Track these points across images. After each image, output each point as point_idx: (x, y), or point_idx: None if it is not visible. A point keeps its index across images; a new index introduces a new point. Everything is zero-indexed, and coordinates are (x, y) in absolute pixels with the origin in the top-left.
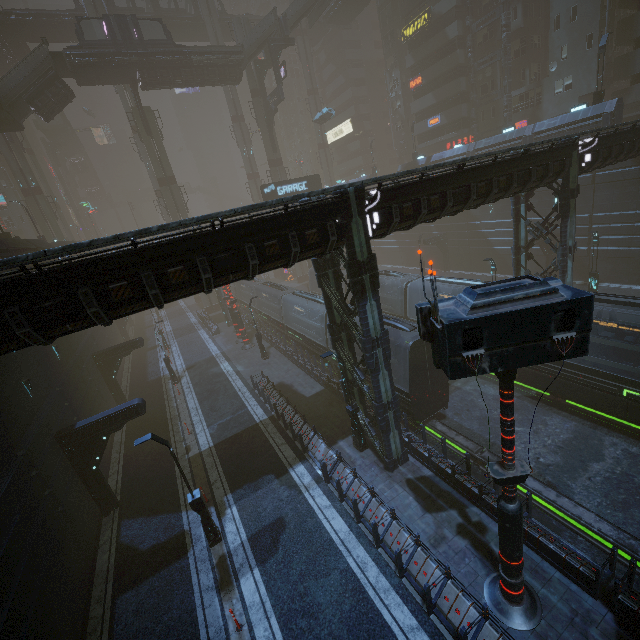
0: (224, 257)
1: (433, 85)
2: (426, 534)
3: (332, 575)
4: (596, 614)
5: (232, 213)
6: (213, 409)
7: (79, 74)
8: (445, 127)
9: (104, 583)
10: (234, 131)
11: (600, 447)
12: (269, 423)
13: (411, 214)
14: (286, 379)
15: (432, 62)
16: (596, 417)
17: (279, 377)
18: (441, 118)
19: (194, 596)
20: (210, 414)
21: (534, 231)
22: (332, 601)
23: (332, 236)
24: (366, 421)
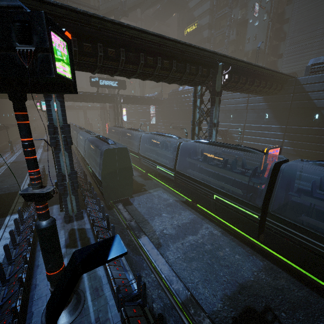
0: None
1: None
2: None
3: None
4: (110, 322)
5: None
6: (2, 181)
7: None
8: None
9: None
10: None
11: (199, 228)
12: None
13: (94, 54)
14: None
15: None
16: (207, 214)
17: None
18: None
19: None
20: None
21: (200, 112)
22: None
23: None
24: None
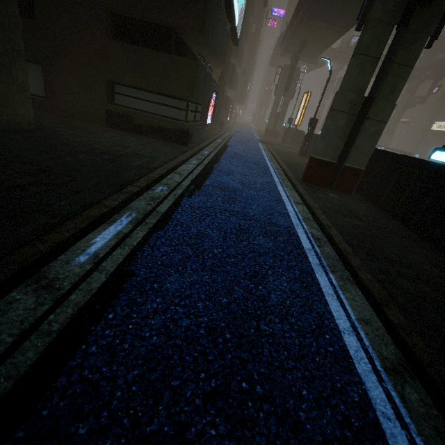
0: None
1: None
2: None
3: None
4: None
5: None
6: None
7: (333, 58)
8: None
9: None
10: None
11: None
12: None
13: None
14: None
15: None
16: None
17: None
18: None
19: None
20: None
21: None
22: None
23: None
24: None
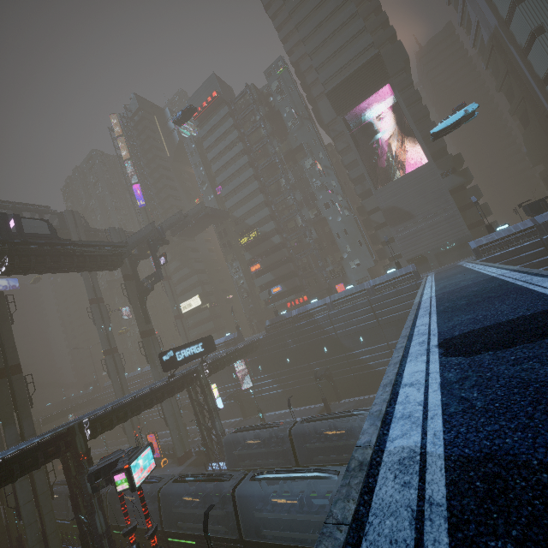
0: None
1: (269, 268)
2: None
3: None
4: None
5: None
6: None
7: None
8: (286, 292)
9: None
10: (91, 311)
11: None
12: None
13: None
14: None
15: (265, 256)
16: None
17: None
18: (282, 287)
19: None
20: None
21: None
22: None
23: None
24: None
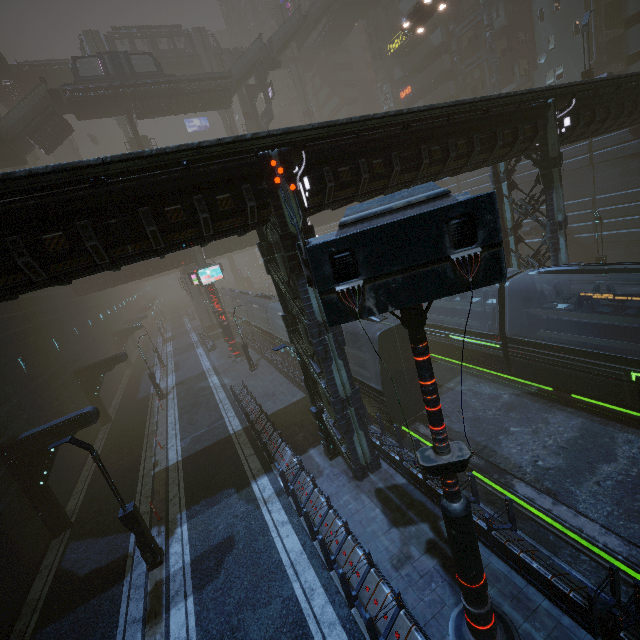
0: (114, 223)
1: (423, 93)
2: (389, 553)
3: (272, 604)
4: None
5: (99, 162)
6: (191, 422)
7: (77, 109)
8: None
9: (30, 614)
10: None
11: (612, 445)
12: (242, 434)
13: (352, 181)
14: (269, 389)
15: (420, 71)
16: (607, 411)
17: (262, 387)
18: None
19: (117, 630)
20: (186, 428)
21: (519, 209)
22: (266, 638)
23: (249, 201)
24: (331, 423)
